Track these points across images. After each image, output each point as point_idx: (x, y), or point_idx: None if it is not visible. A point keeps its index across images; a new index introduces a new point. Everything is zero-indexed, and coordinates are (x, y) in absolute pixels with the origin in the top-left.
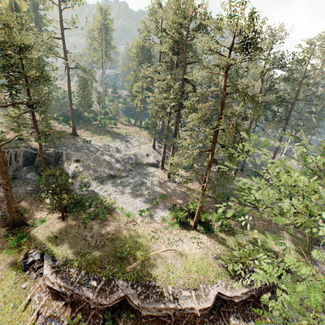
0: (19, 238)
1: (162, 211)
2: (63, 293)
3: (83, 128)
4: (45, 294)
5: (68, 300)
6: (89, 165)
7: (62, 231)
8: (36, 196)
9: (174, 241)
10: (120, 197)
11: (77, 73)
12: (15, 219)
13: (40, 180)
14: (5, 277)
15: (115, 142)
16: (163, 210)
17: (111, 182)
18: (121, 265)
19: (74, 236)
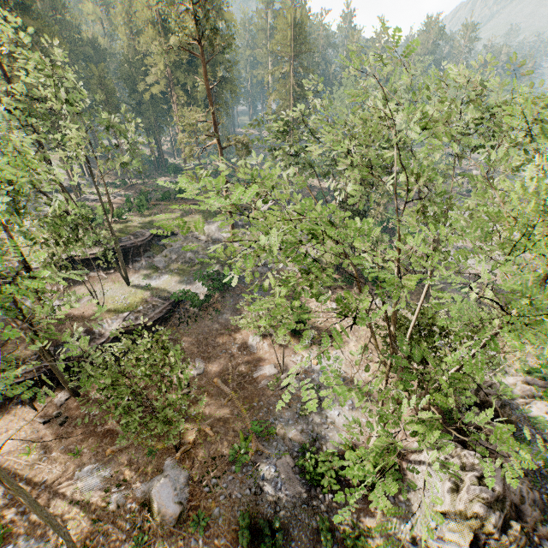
0: None
1: None
2: None
3: None
4: None
5: None
6: None
7: None
8: None
9: None
10: None
11: None
12: None
13: None
14: None
15: None
16: None
17: None
18: None
19: None
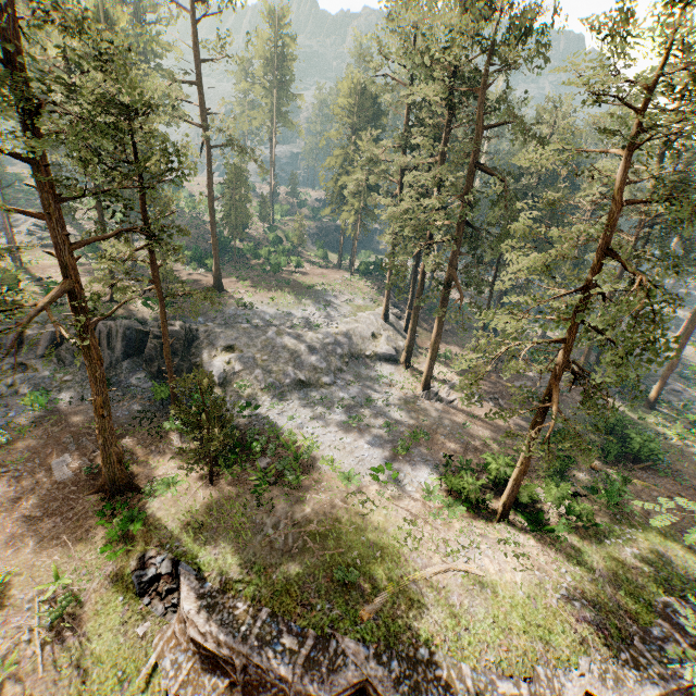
0: (125, 522)
1: (420, 470)
2: (227, 659)
3: (232, 274)
4: (186, 656)
5: (239, 677)
6: (254, 358)
7: (211, 509)
8: (152, 425)
9: (460, 548)
10: (325, 434)
11: (226, 158)
12: (116, 478)
13: (158, 390)
14: (103, 606)
15: (302, 307)
16: (422, 468)
17: (302, 396)
18: (346, 602)
19: (239, 524)
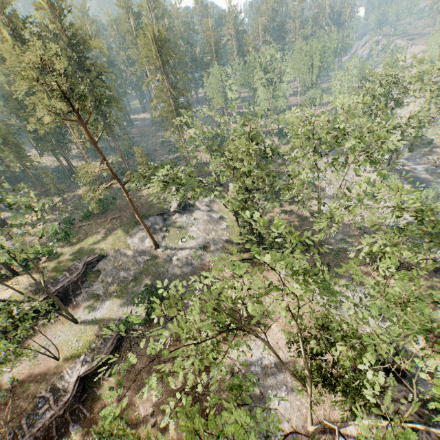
0: None
1: None
2: None
3: None
4: None
5: None
6: None
7: None
8: None
9: None
10: None
11: None
12: None
13: None
14: None
15: None
16: None
17: None
18: None
19: None
